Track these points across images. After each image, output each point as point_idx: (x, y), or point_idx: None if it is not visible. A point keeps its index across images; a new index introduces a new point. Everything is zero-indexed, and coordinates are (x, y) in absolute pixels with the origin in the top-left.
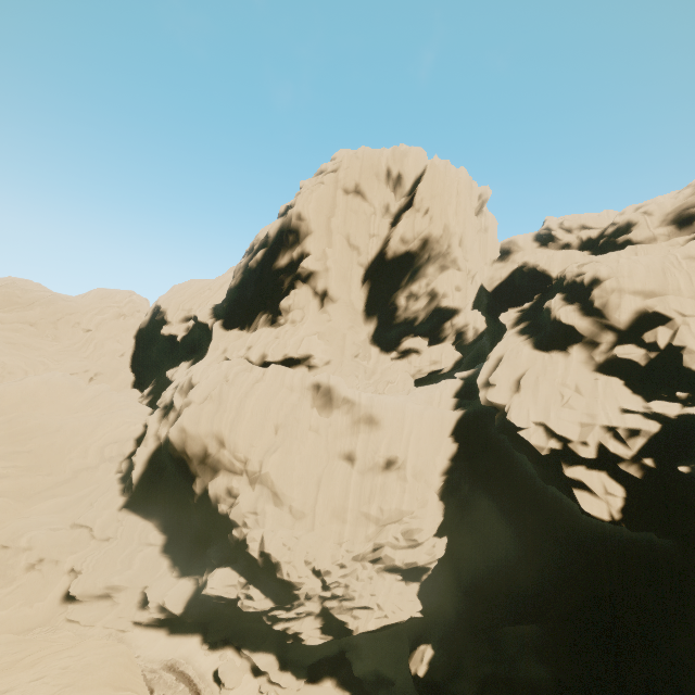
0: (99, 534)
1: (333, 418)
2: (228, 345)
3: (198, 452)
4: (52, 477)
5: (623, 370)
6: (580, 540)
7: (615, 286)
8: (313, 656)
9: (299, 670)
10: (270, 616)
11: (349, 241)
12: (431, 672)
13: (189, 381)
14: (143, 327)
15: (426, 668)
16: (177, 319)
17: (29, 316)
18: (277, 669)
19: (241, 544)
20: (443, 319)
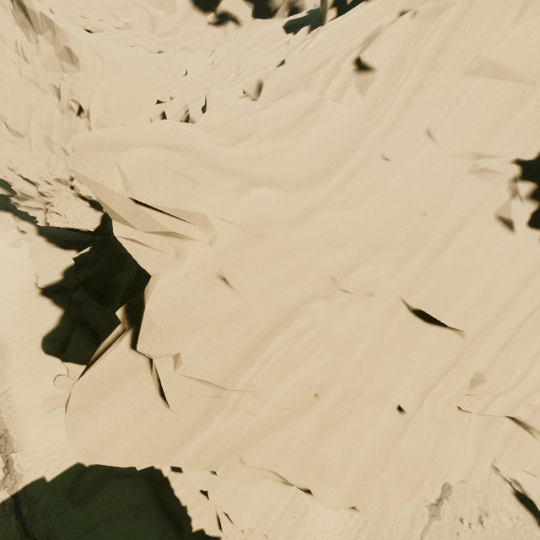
0: None
1: (38, 46)
2: None
3: None
4: None
5: None
6: None
7: None
8: (68, 237)
9: (52, 239)
10: (12, 200)
11: None
12: (78, 259)
13: None
14: None
15: (77, 256)
16: None
17: None
18: (35, 233)
19: None
20: None
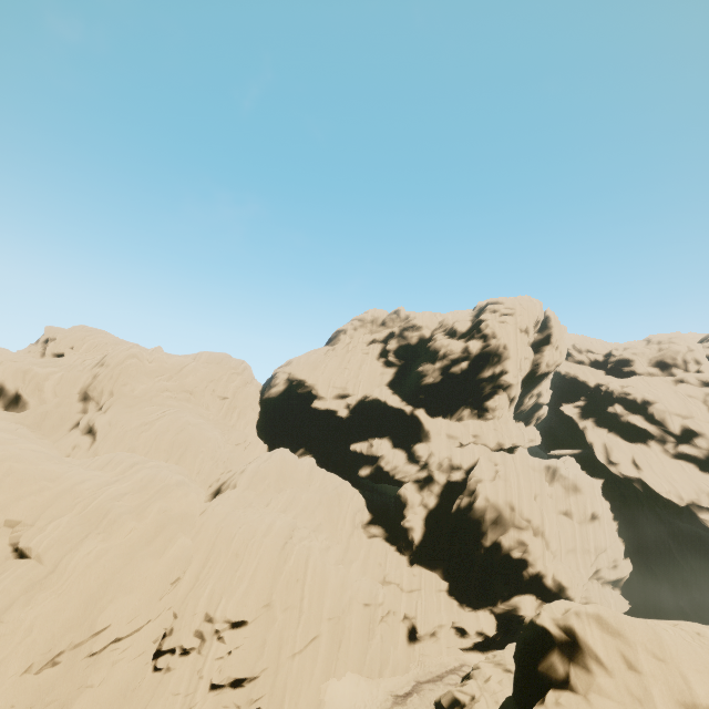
0: (407, 587)
1: (556, 488)
2: (450, 432)
3: (494, 516)
4: (340, 545)
5: (690, 459)
6: (700, 550)
7: (664, 409)
8: None
9: None
10: None
11: (520, 363)
12: None
13: (449, 462)
14: (274, 396)
15: None
16: (331, 396)
17: (187, 384)
18: None
19: (537, 577)
20: (534, 410)
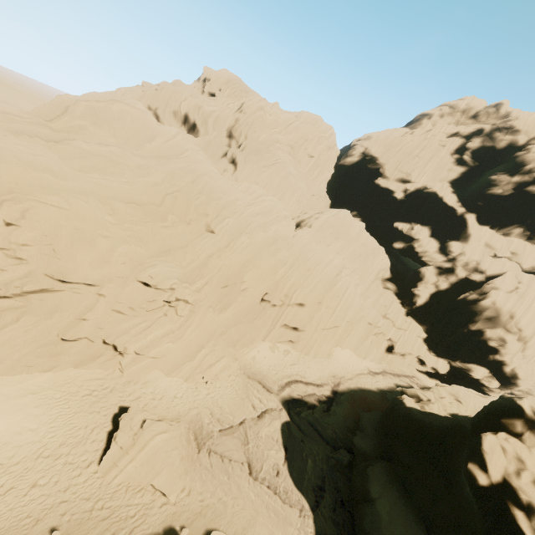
0: (398, 326)
1: None
2: (490, 242)
3: (492, 315)
4: (364, 285)
5: None
6: None
7: None
8: None
9: None
10: (490, 388)
11: None
12: None
13: (476, 265)
14: (347, 165)
15: None
16: (394, 178)
17: (290, 139)
18: None
19: (499, 362)
20: None
